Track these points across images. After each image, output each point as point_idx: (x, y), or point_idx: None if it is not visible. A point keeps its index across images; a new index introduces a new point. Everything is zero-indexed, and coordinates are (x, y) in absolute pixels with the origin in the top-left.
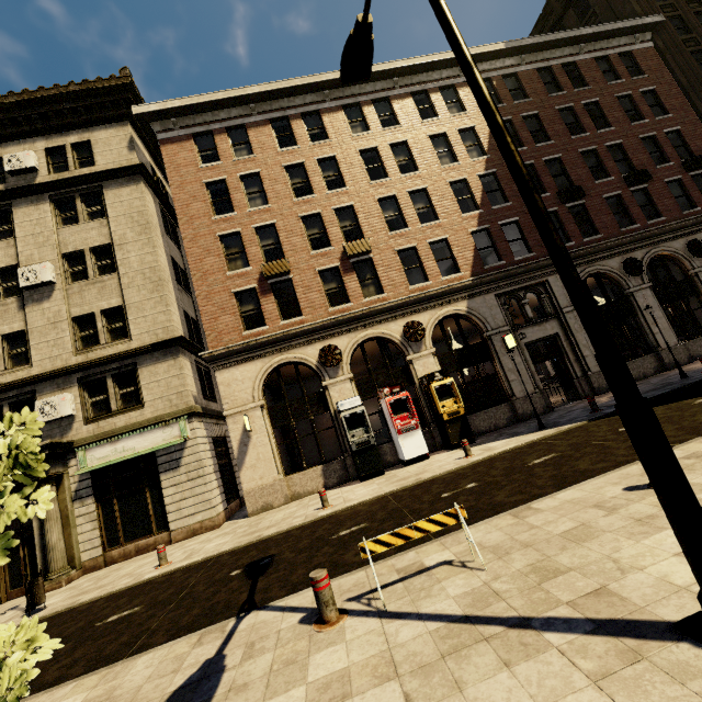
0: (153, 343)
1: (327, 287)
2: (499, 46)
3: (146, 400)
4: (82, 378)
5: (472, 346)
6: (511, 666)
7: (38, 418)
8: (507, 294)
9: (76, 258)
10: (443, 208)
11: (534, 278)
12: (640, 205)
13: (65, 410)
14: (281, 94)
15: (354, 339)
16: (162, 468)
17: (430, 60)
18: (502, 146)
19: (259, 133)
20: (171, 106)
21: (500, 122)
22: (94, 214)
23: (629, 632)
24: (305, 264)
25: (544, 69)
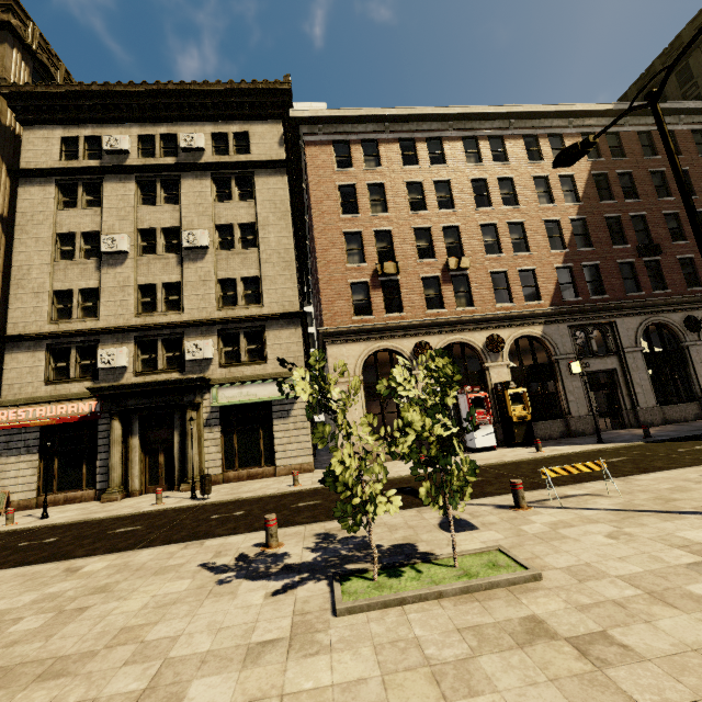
0: (282, 313)
1: (426, 292)
2: (609, 106)
3: (269, 358)
4: (221, 330)
5: (540, 365)
6: (670, 521)
7: (187, 355)
8: (577, 327)
9: (225, 230)
10: (535, 242)
11: (604, 317)
12: None
13: (207, 353)
14: (412, 119)
15: (444, 340)
16: (276, 415)
17: (546, 110)
18: None
19: (388, 149)
20: (322, 115)
21: None
22: (244, 195)
23: None
24: (411, 270)
25: (644, 133)
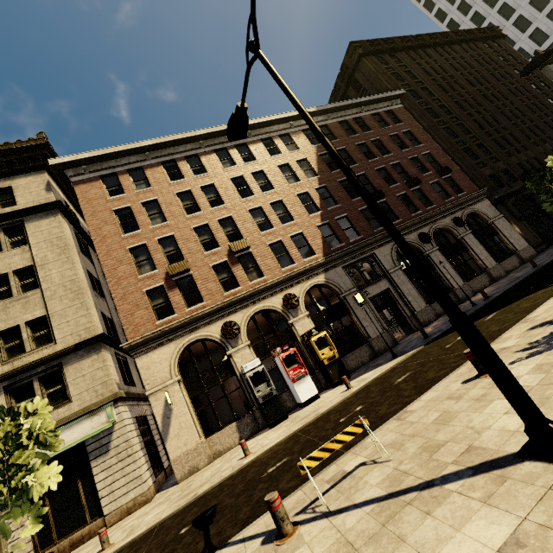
0: (77, 343)
1: (220, 277)
2: (313, 109)
3: (73, 395)
4: (9, 386)
5: (333, 305)
6: (431, 513)
7: None
8: (350, 265)
9: None
10: (296, 212)
11: (365, 252)
12: (419, 199)
13: None
14: (168, 145)
15: (247, 314)
16: (93, 456)
17: (270, 119)
18: (350, 177)
19: (154, 172)
20: (82, 158)
21: (346, 164)
22: (16, 243)
23: (494, 467)
24: (201, 262)
25: (343, 122)
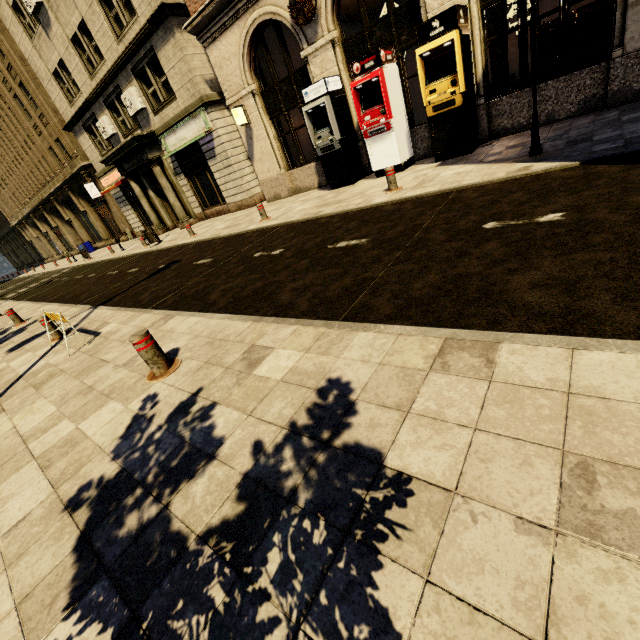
0: (148, 20)
1: None
2: None
3: (175, 91)
4: (134, 70)
5: None
6: None
7: (129, 112)
8: None
9: None
10: None
11: None
12: None
13: (137, 105)
14: None
15: None
16: (207, 157)
17: None
18: None
19: None
20: None
21: None
22: None
23: None
24: None
25: None
